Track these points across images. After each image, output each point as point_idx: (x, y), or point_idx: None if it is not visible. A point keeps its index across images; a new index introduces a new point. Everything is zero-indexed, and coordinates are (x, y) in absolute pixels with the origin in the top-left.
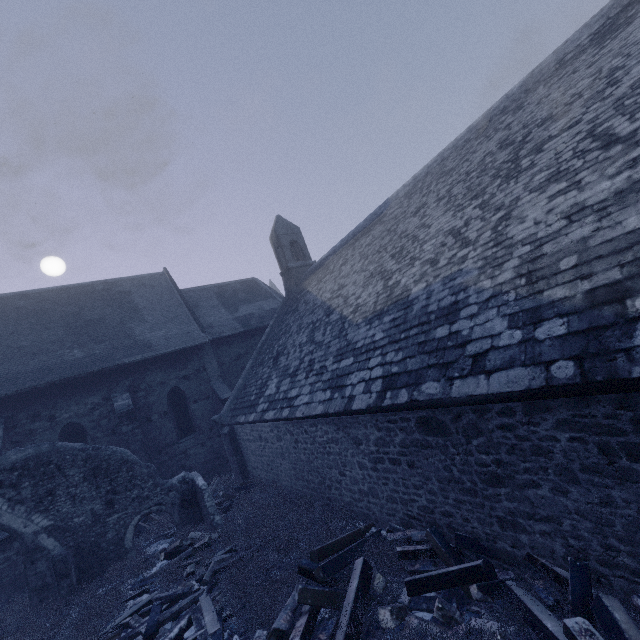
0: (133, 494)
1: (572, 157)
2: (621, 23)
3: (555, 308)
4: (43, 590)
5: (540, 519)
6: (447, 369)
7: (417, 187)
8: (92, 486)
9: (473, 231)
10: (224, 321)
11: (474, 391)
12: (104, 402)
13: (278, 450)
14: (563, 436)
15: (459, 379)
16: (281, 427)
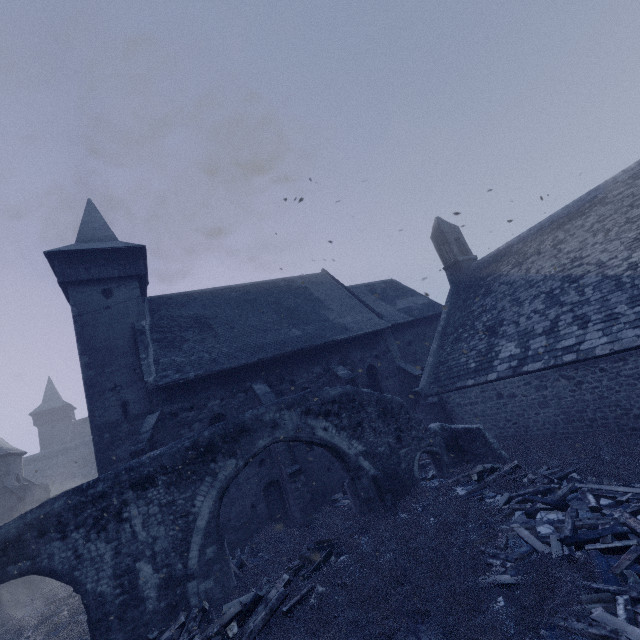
0: (412, 434)
1: None
2: None
3: None
4: (369, 502)
5: None
6: None
7: None
8: (384, 423)
9: None
10: (390, 312)
11: None
12: (324, 372)
13: (535, 400)
14: None
15: None
16: (549, 376)
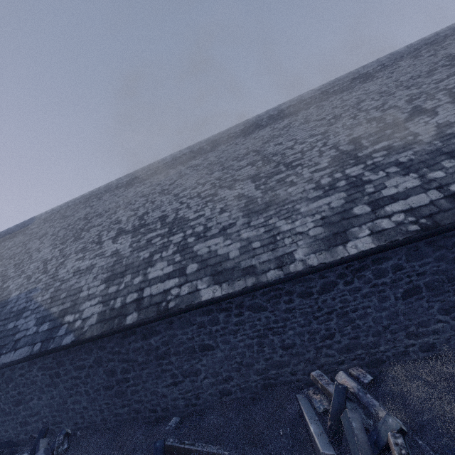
0: None
1: (91, 242)
2: (132, 184)
3: (50, 317)
4: None
5: (34, 415)
6: (3, 349)
7: (51, 217)
8: None
9: (51, 265)
10: None
11: (6, 361)
12: None
13: None
14: (40, 374)
15: (4, 354)
16: None
